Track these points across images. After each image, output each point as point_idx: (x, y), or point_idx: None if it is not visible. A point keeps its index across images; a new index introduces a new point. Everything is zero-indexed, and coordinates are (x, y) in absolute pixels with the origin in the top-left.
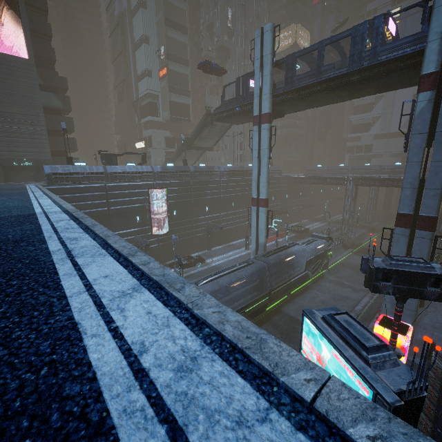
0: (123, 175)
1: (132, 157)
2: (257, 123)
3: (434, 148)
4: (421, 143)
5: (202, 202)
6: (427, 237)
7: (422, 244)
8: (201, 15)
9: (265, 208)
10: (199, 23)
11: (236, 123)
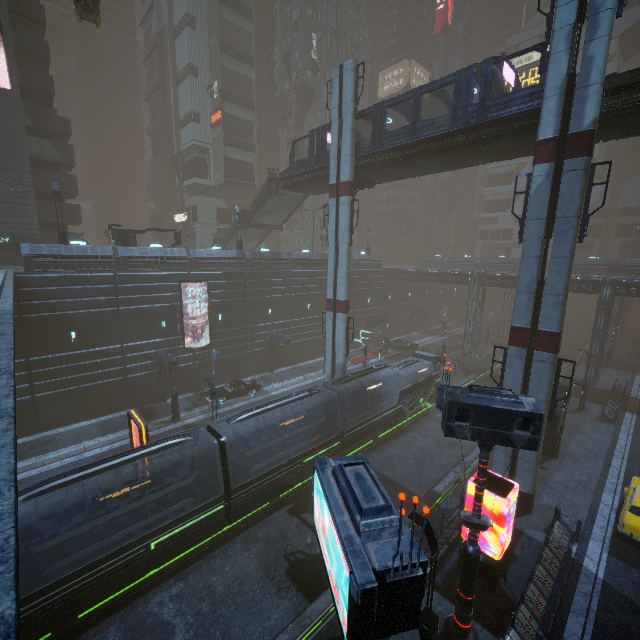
0: (142, 260)
1: (170, 234)
2: (335, 194)
3: (554, 239)
4: (538, 232)
5: (263, 303)
6: (547, 361)
7: (542, 370)
8: (275, 41)
9: (344, 314)
10: (273, 51)
11: (312, 193)
